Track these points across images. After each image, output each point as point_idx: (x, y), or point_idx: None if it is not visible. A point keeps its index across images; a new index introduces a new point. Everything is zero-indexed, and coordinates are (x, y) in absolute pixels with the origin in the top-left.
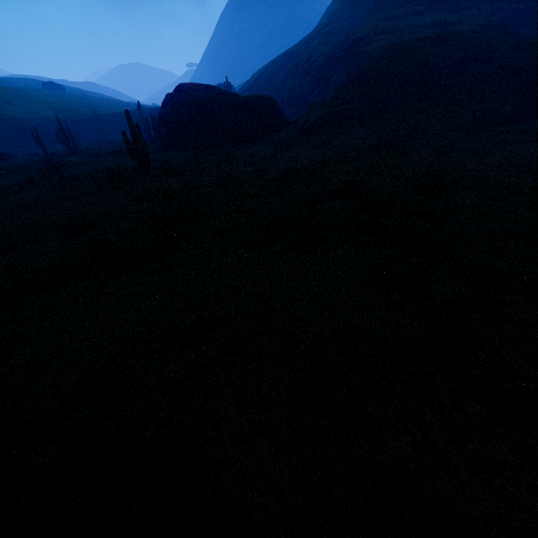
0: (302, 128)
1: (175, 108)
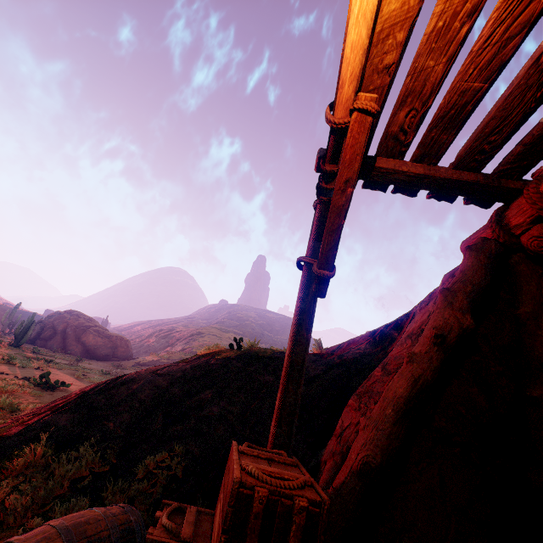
0: (138, 362)
1: (58, 320)
